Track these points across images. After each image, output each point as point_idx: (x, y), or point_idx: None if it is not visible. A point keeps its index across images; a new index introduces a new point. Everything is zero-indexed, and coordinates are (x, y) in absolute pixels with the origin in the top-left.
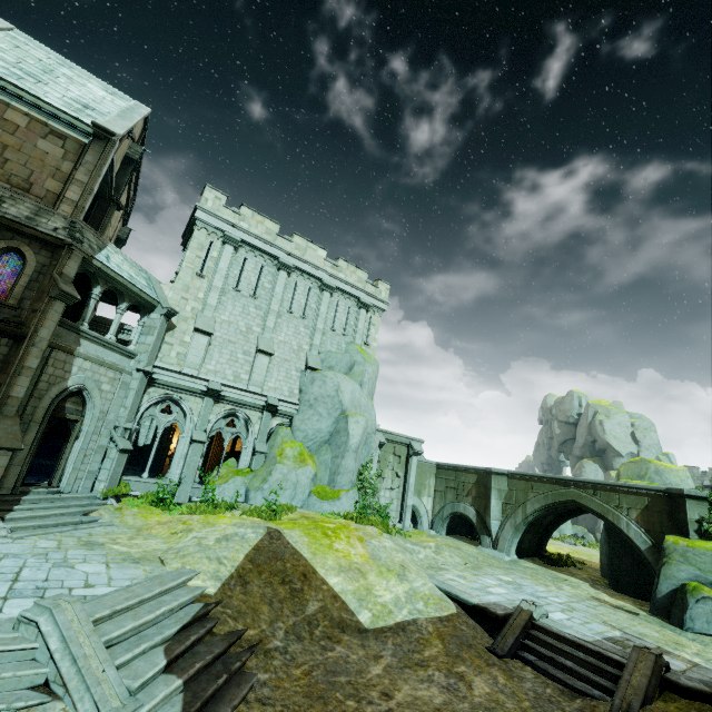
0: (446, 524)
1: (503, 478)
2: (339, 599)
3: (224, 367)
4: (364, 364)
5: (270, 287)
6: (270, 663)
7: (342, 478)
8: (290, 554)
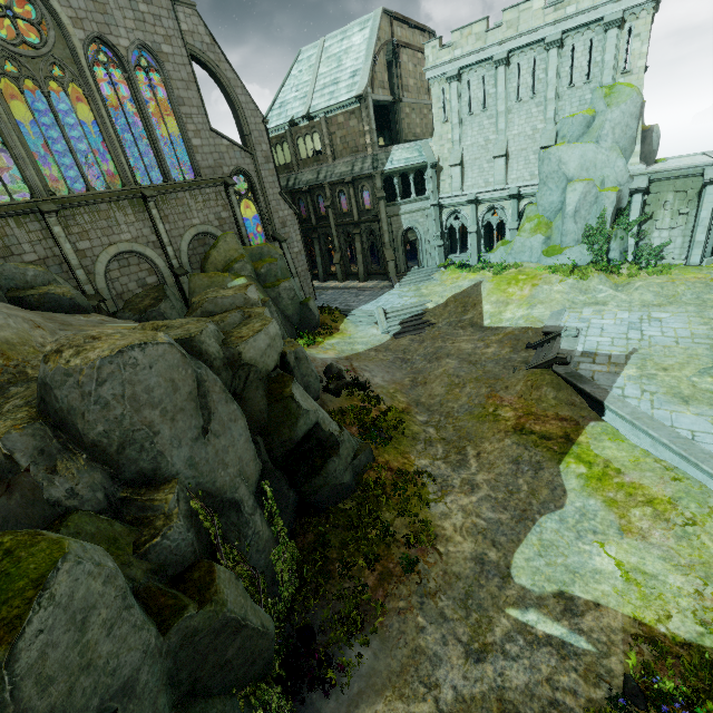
0: None
1: None
2: (482, 315)
3: (476, 180)
4: (604, 112)
5: (494, 91)
6: (431, 329)
7: (566, 239)
8: (476, 295)
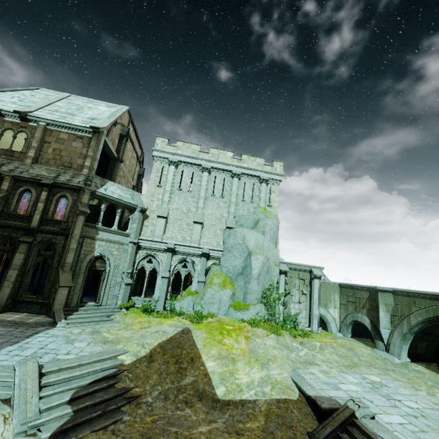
0: (350, 329)
1: (388, 295)
2: (208, 376)
3: (176, 234)
4: (265, 219)
5: (199, 183)
6: (136, 410)
7: (250, 296)
8: (189, 345)
